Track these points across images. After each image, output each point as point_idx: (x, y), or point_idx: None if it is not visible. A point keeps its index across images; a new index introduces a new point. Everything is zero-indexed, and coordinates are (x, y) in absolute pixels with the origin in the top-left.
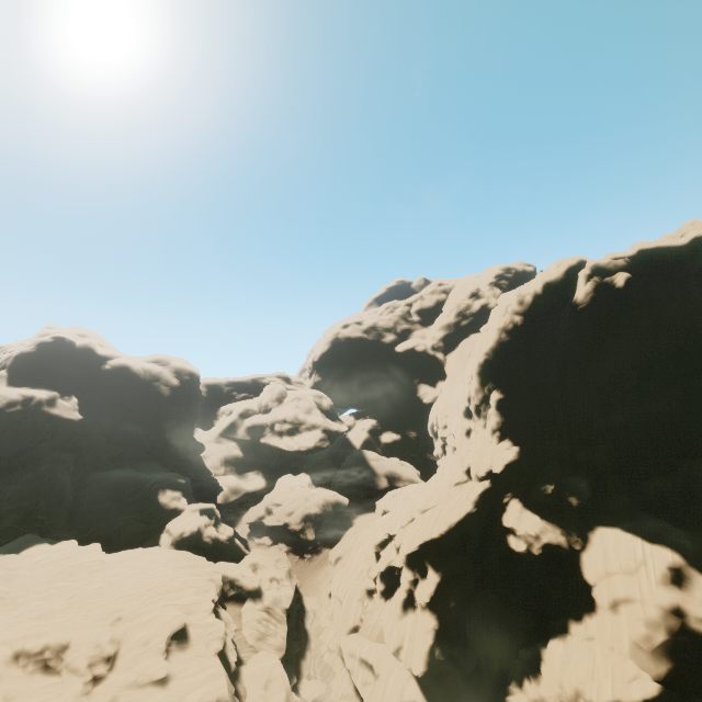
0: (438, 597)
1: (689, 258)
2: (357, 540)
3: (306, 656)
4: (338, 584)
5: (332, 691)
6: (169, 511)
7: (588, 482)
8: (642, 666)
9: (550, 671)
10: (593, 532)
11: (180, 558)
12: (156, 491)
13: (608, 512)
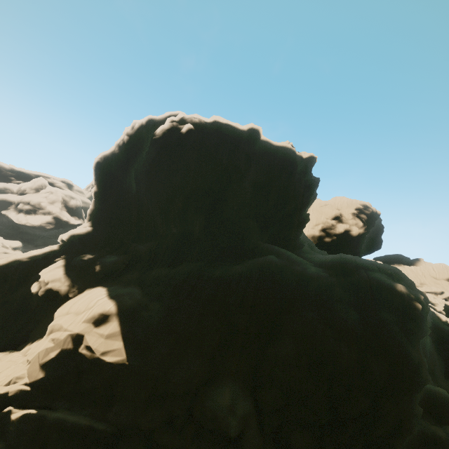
0: None
1: (246, 141)
2: None
3: None
4: None
5: None
6: None
7: (125, 261)
8: (30, 375)
9: None
10: (92, 289)
11: None
12: None
13: (117, 280)
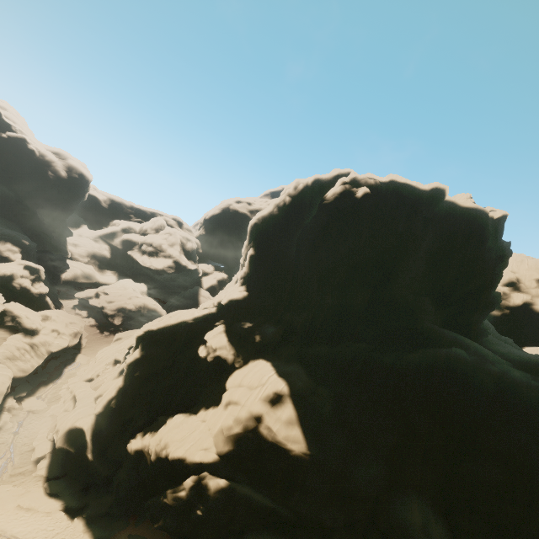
0: (133, 367)
1: (426, 203)
2: None
3: (48, 385)
4: (102, 351)
5: (48, 410)
6: (1, 257)
7: (280, 332)
8: (216, 444)
9: (162, 430)
10: (255, 361)
11: None
12: None
13: (276, 354)
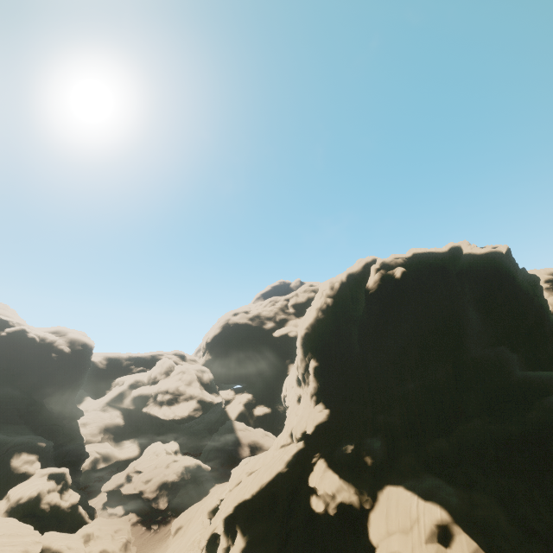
0: None
1: (450, 261)
2: (200, 507)
3: None
4: None
5: None
6: (17, 475)
7: (384, 442)
8: None
9: None
10: (382, 491)
11: (1, 526)
12: (11, 454)
13: (397, 471)
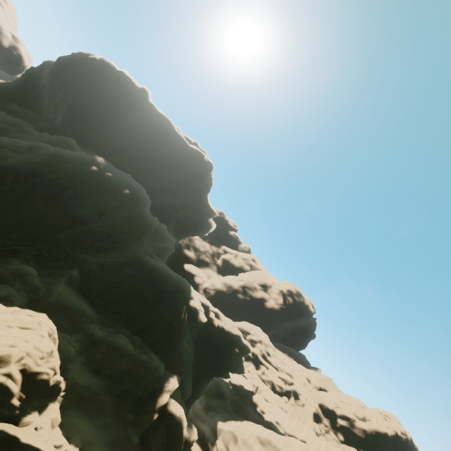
0: None
1: (137, 95)
2: None
3: None
4: None
5: None
6: None
7: None
8: None
9: None
10: None
11: None
12: None
13: None
